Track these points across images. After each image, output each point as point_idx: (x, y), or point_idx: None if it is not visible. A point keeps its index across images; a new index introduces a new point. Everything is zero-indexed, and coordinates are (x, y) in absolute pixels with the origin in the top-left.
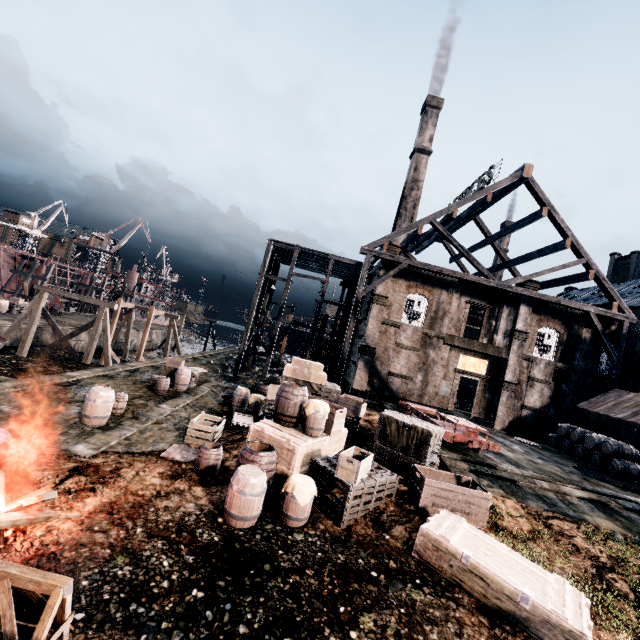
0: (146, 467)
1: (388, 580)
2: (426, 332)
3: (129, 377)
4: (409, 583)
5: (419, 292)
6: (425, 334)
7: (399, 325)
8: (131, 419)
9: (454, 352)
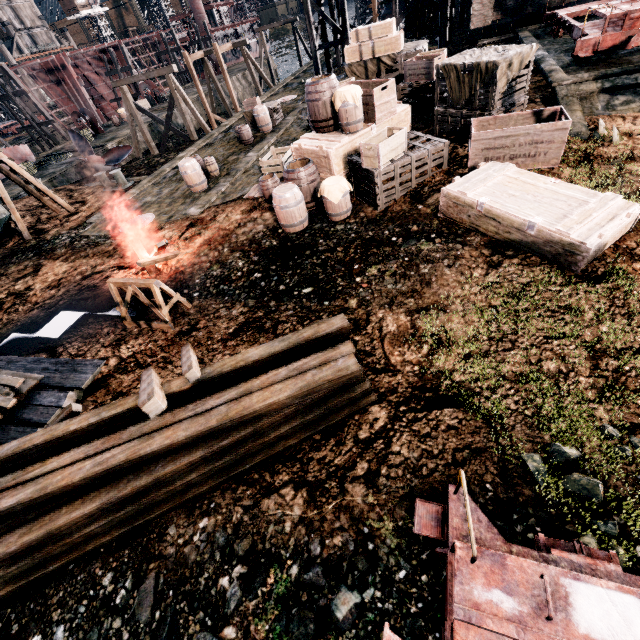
0: (233, 210)
1: (404, 241)
2: None
3: (224, 138)
4: (423, 239)
5: None
6: None
7: None
8: (224, 177)
9: None
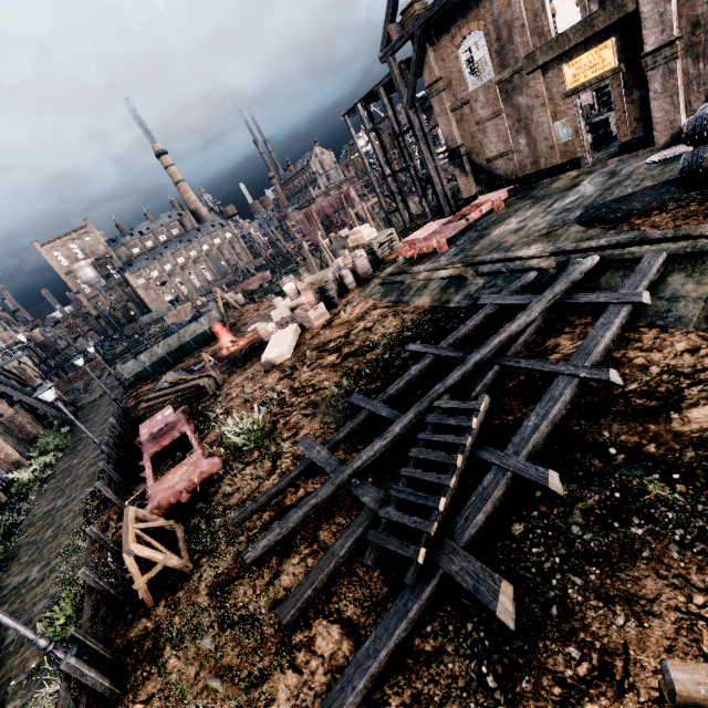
0: None
1: None
2: (498, 80)
3: None
4: None
5: (465, 34)
6: (499, 83)
7: (467, 99)
8: None
9: (551, 71)
